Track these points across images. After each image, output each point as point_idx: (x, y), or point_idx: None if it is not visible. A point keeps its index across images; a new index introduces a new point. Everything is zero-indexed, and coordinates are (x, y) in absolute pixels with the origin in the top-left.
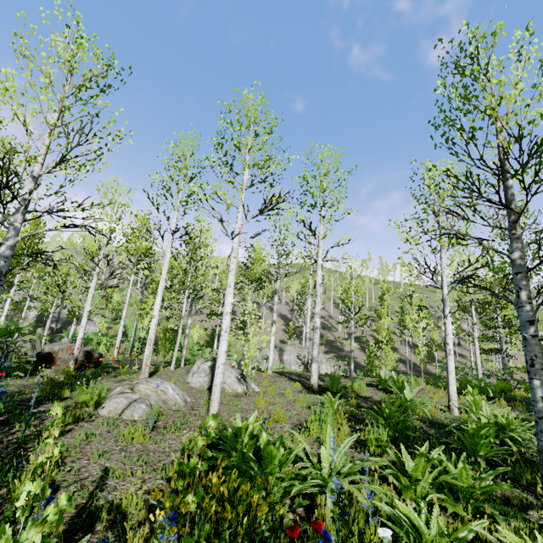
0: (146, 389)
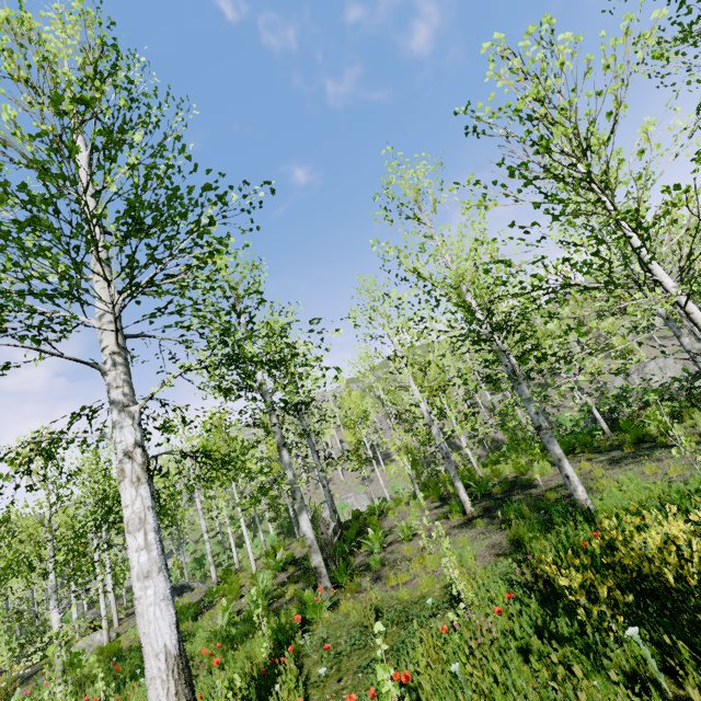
0: (81, 643)
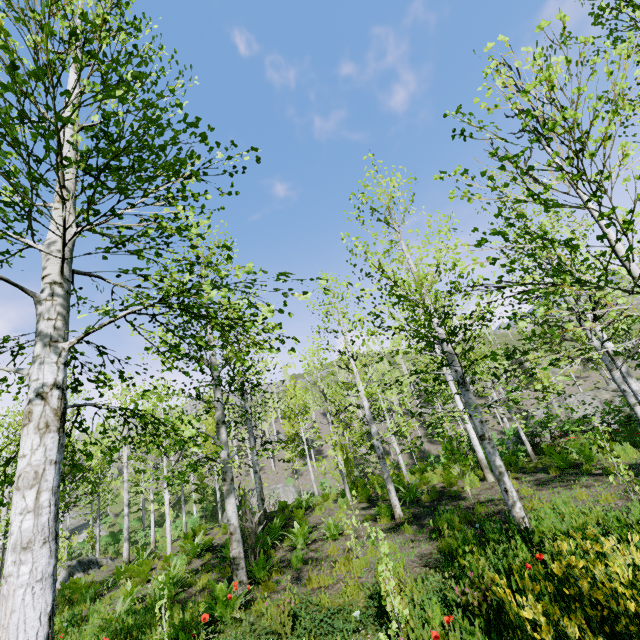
0: None
